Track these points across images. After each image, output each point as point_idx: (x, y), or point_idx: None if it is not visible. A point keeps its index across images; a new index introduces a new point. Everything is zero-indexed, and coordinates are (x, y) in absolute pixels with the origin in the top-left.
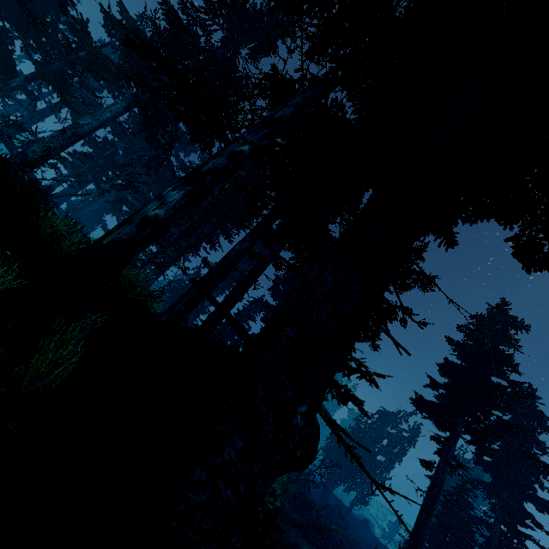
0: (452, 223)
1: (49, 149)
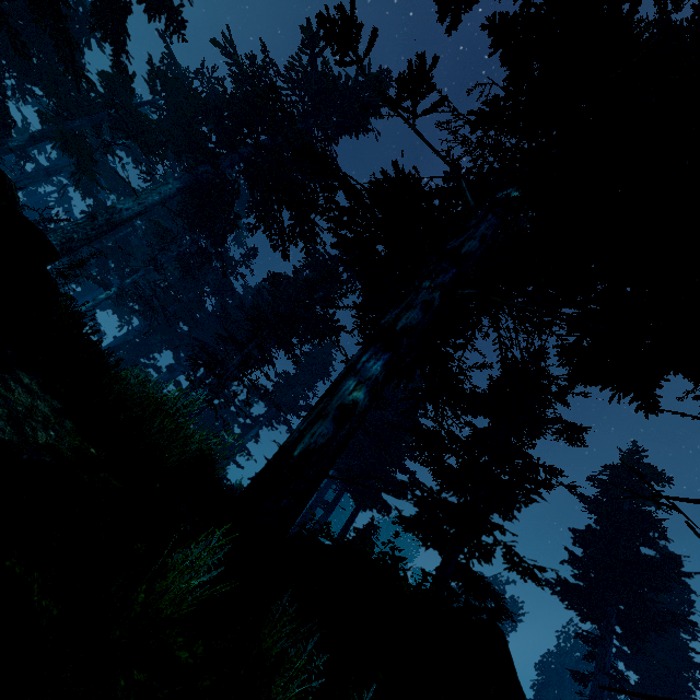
0: (656, 385)
1: (70, 241)
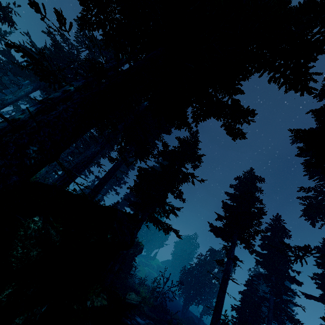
0: (187, 118)
1: None
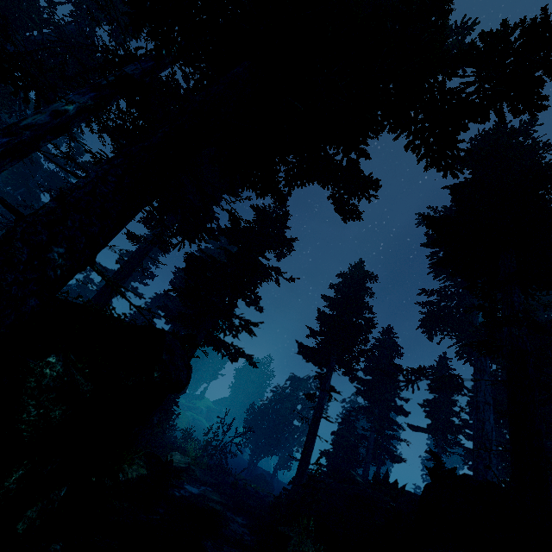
0: (279, 182)
1: None
